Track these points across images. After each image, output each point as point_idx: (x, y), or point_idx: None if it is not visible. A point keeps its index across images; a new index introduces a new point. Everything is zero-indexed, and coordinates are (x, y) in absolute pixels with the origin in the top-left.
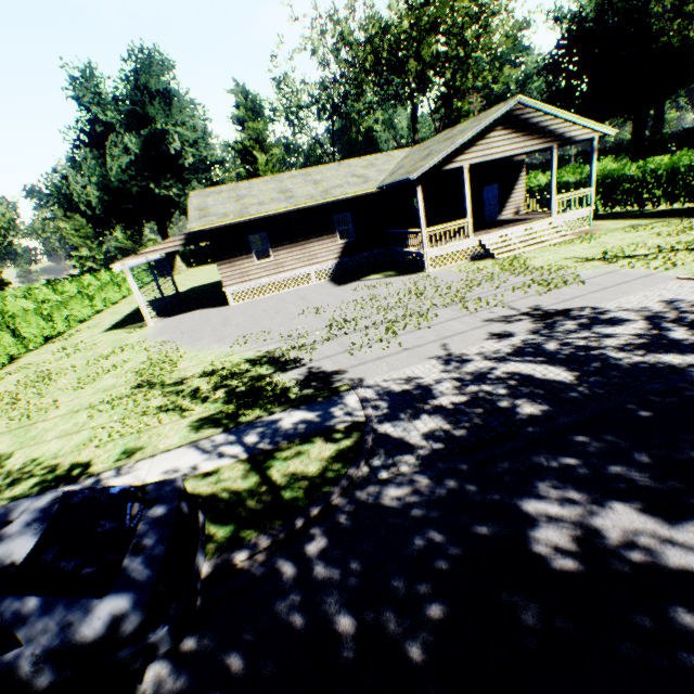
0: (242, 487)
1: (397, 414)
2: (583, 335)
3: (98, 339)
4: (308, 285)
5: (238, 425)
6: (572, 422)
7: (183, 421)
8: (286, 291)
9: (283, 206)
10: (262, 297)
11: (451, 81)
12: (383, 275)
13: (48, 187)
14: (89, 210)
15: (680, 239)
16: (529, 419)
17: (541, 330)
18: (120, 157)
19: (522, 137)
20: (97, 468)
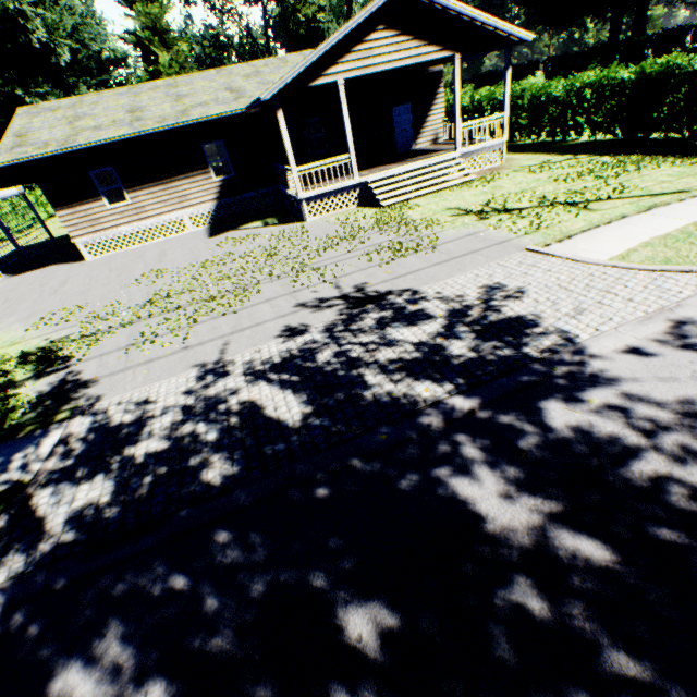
0: None
1: (75, 471)
2: (368, 340)
3: None
4: (184, 234)
5: None
6: (239, 502)
7: None
8: (157, 241)
9: (123, 133)
10: (127, 250)
11: None
12: (263, 224)
13: None
14: None
15: (572, 186)
16: (202, 491)
17: (338, 326)
18: None
19: (414, 40)
20: None
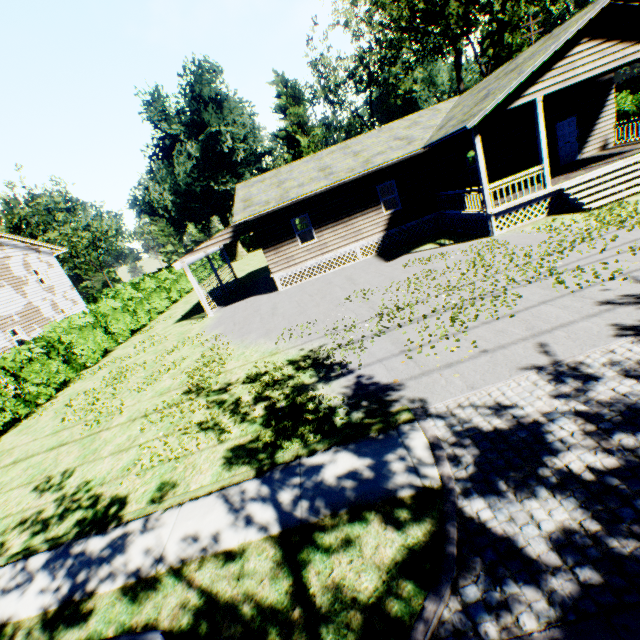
0: (268, 598)
1: (492, 481)
2: None
3: (168, 332)
4: (354, 263)
5: (272, 467)
6: None
7: (219, 448)
8: (332, 271)
9: (322, 184)
10: (309, 280)
11: (500, 14)
12: (436, 245)
13: (136, 198)
14: (166, 214)
15: None
16: None
17: None
18: (185, 163)
19: (619, 44)
20: (127, 513)
